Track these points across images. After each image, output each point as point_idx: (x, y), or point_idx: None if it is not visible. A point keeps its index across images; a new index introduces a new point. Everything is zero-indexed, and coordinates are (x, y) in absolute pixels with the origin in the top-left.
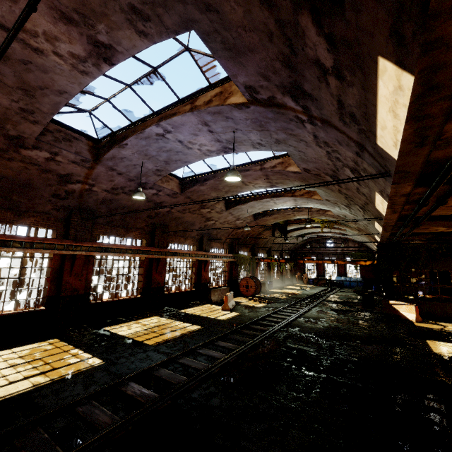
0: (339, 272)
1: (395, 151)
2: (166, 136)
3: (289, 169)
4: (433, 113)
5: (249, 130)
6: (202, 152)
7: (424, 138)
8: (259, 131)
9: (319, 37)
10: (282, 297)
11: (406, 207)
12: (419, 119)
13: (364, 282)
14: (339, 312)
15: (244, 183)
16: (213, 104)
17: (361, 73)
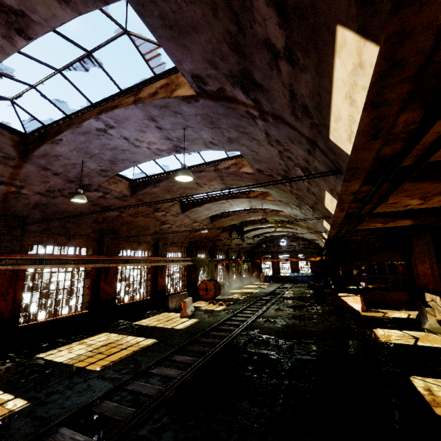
0: (292, 268)
1: (349, 145)
2: (108, 132)
3: (243, 170)
4: (392, 99)
5: (200, 127)
6: (151, 151)
7: (378, 130)
8: (210, 128)
9: (269, 7)
10: (242, 298)
11: (352, 206)
12: (376, 106)
13: (315, 276)
14: (295, 308)
15: (199, 185)
16: (159, 97)
17: (315, 52)
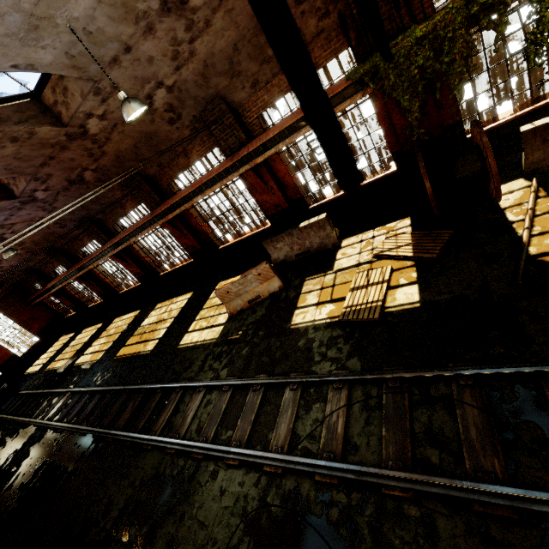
0: None
1: None
2: None
3: None
4: None
5: None
6: None
7: None
8: None
9: None
10: None
11: None
12: None
13: None
14: None
15: None
16: None
17: None
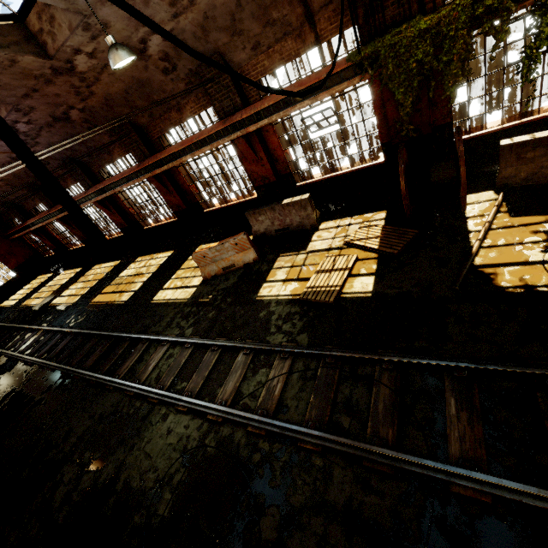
0: None
1: None
2: None
3: None
4: None
5: None
6: None
7: None
8: None
9: None
10: (530, 276)
11: None
12: None
13: None
14: None
15: None
16: None
17: None
